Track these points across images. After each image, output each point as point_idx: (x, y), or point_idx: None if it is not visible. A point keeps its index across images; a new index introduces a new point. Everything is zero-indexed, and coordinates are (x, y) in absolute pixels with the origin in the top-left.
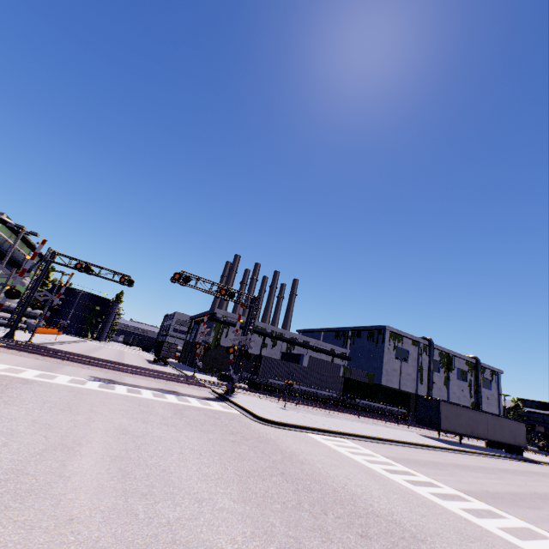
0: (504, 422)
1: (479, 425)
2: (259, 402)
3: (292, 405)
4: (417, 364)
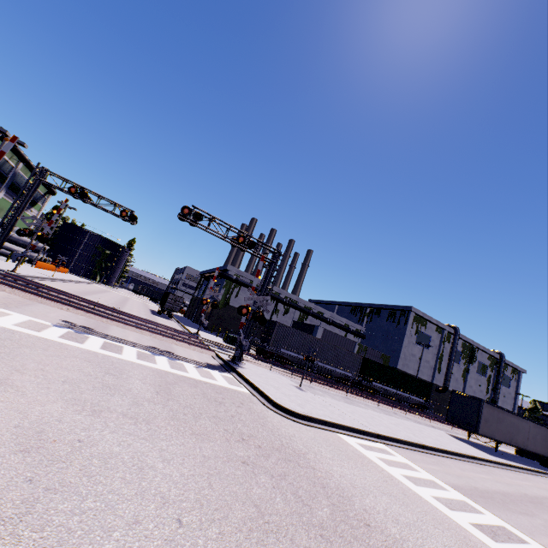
0: (547, 433)
1: (520, 434)
2: (271, 377)
3: (306, 382)
4: (437, 352)
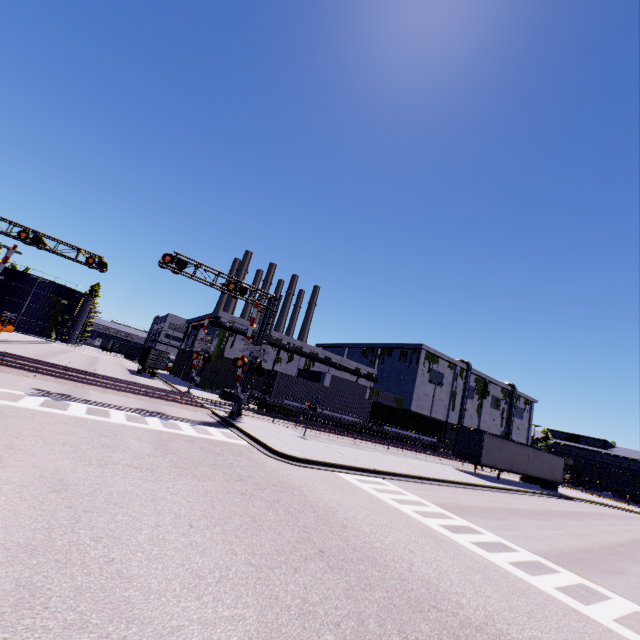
0: (545, 456)
1: (520, 460)
2: (273, 429)
3: (312, 432)
4: (451, 389)
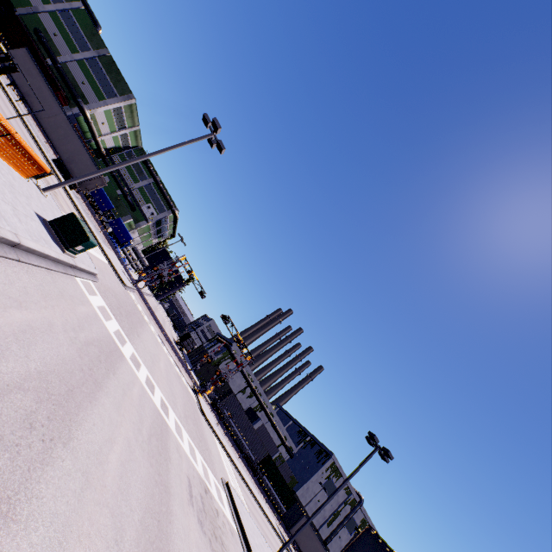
0: None
1: None
2: (208, 410)
3: (223, 432)
4: (337, 508)
